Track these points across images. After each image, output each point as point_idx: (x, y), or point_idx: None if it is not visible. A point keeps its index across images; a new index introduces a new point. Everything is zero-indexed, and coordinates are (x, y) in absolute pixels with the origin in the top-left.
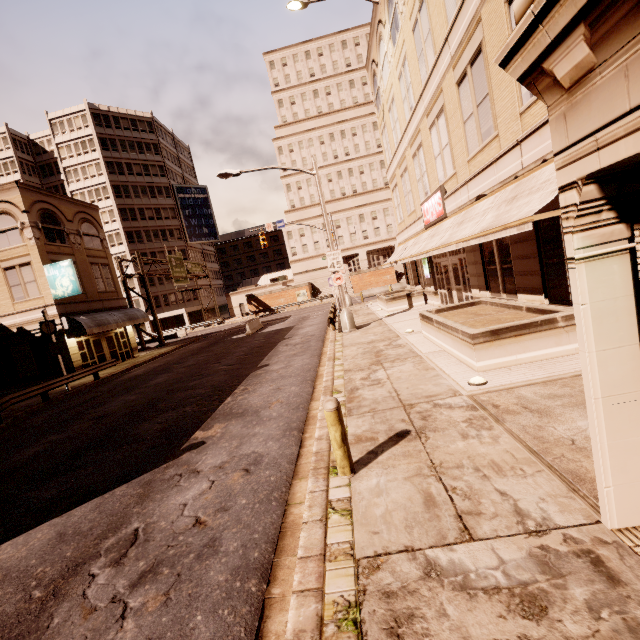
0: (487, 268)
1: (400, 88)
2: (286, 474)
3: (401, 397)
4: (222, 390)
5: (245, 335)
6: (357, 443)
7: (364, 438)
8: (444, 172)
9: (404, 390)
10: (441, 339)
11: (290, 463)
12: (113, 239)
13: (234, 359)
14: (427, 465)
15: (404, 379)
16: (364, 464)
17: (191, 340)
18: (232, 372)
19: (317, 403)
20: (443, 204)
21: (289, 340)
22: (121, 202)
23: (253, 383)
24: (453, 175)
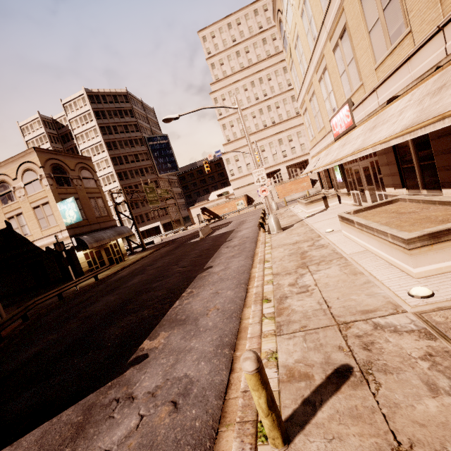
0: (402, 167)
1: (303, 24)
2: (212, 416)
3: (333, 311)
4: (174, 293)
5: (199, 239)
6: (289, 381)
7: (297, 373)
8: (350, 86)
9: (335, 301)
10: (364, 240)
11: (218, 397)
12: (109, 179)
13: (188, 261)
14: (390, 445)
15: (332, 286)
16: (300, 425)
17: (163, 245)
18: (184, 274)
19: (249, 310)
20: (351, 115)
21: (229, 242)
22: (112, 153)
23: (198, 286)
24: (360, 86)
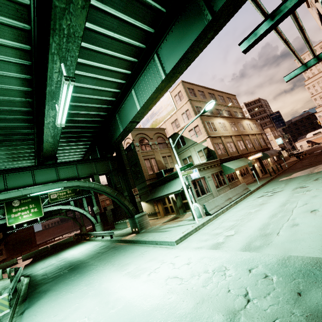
0: None
1: None
2: None
3: None
4: None
5: (320, 146)
6: None
7: None
8: None
9: None
10: None
11: None
12: None
13: None
14: None
15: None
16: None
17: None
18: None
19: None
20: None
21: None
22: None
23: None
24: None
